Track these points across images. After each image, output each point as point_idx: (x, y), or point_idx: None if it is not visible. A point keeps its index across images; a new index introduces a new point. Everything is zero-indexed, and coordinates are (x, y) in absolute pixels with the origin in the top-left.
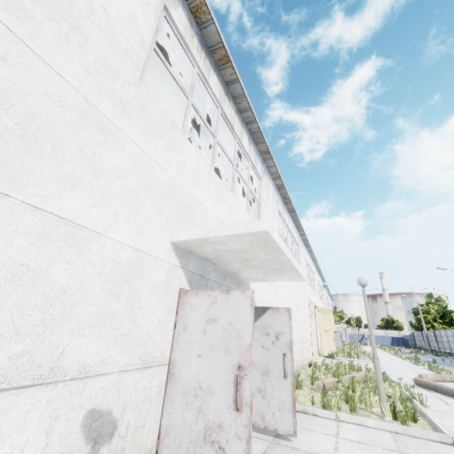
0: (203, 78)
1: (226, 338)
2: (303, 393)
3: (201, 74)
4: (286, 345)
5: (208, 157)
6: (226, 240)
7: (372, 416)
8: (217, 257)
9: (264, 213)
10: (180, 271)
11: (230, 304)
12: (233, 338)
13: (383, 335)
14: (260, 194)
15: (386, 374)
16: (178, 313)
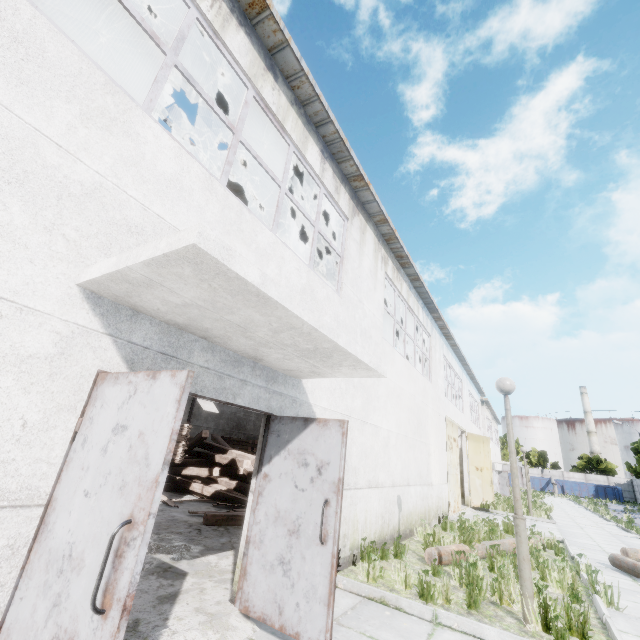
0: (211, 30)
1: (129, 462)
2: (396, 567)
3: (207, 24)
4: (331, 486)
5: (272, 191)
6: (156, 276)
7: (505, 620)
8: (190, 321)
9: (351, 273)
10: (104, 340)
11: (151, 398)
12: (137, 462)
13: (582, 481)
14: (345, 244)
15: (565, 544)
16: (85, 414)
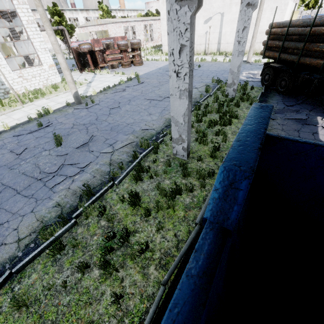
0: None
1: None
2: None
3: None
4: None
5: None
6: None
7: None
8: None
9: None
10: None
11: None
12: None
13: None
14: None
15: None
16: None
